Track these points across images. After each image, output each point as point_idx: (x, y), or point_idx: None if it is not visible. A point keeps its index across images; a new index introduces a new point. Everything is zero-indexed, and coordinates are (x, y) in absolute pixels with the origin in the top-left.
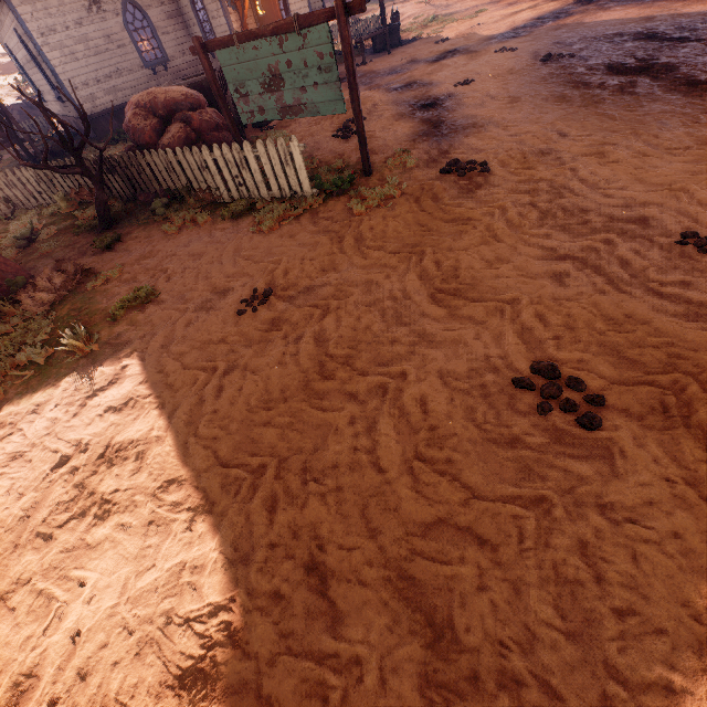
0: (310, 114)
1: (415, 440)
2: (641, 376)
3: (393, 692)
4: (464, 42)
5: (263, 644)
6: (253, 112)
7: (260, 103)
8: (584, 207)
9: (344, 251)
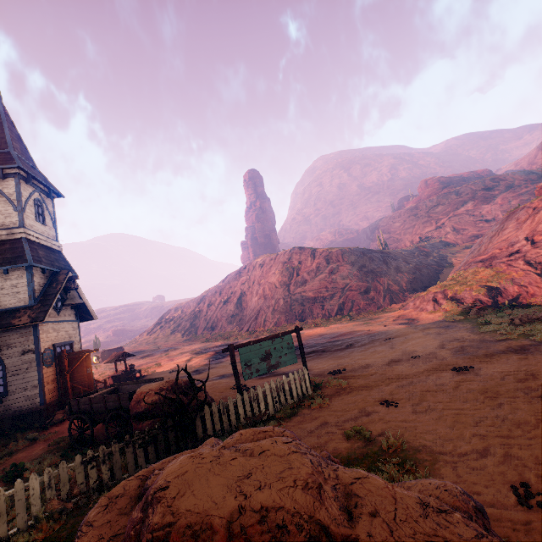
0: (283, 366)
1: (475, 380)
2: (459, 364)
3: (539, 382)
4: (193, 368)
5: (537, 392)
6: (252, 372)
7: (257, 367)
8: (386, 363)
9: (370, 389)
